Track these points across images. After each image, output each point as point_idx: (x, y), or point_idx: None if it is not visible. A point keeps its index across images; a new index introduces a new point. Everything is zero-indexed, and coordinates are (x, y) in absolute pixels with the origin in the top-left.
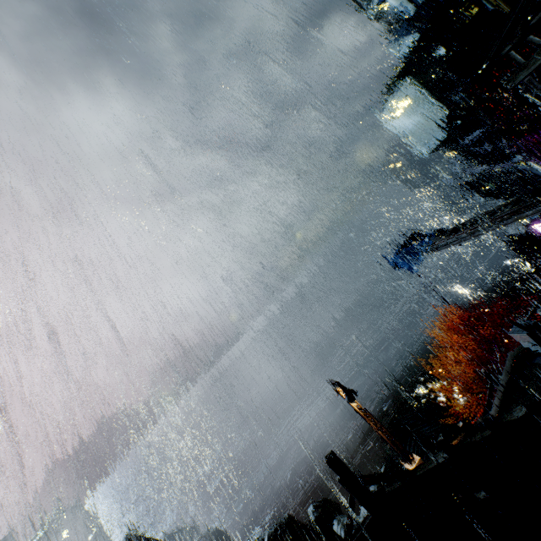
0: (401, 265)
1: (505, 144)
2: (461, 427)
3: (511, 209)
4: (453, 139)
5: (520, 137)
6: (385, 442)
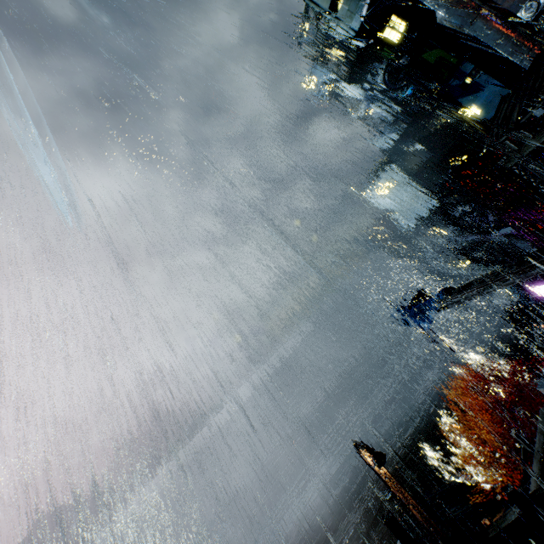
0: (411, 322)
1: (490, 218)
2: (501, 500)
3: (518, 268)
4: (445, 212)
5: (505, 213)
6: (393, 540)
